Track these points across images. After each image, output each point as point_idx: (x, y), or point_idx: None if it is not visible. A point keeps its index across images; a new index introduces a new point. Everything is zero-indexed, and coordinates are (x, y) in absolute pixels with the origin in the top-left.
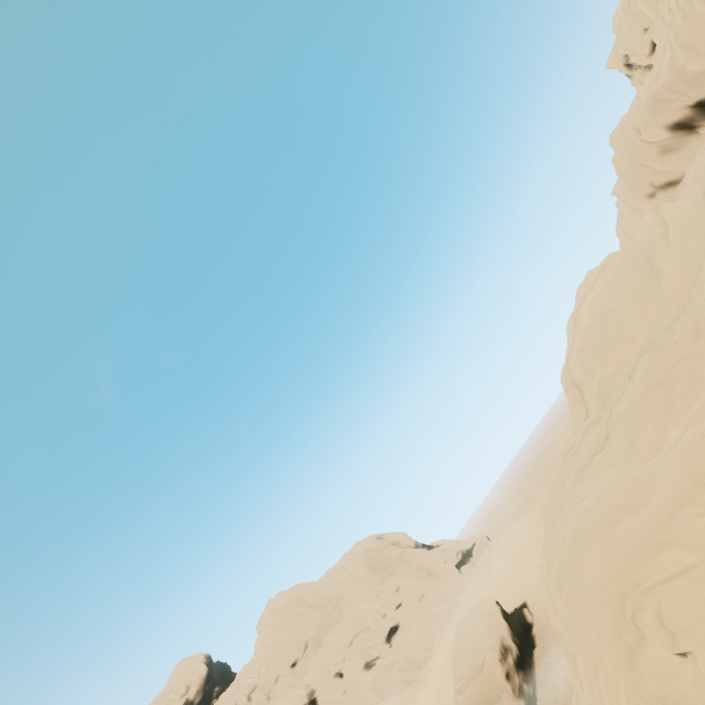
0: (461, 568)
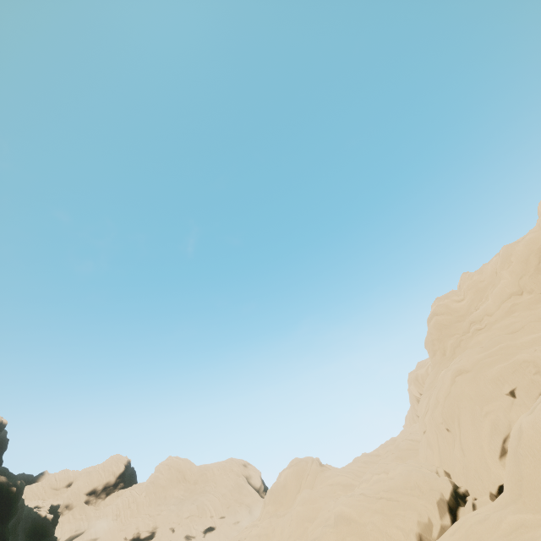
0: None
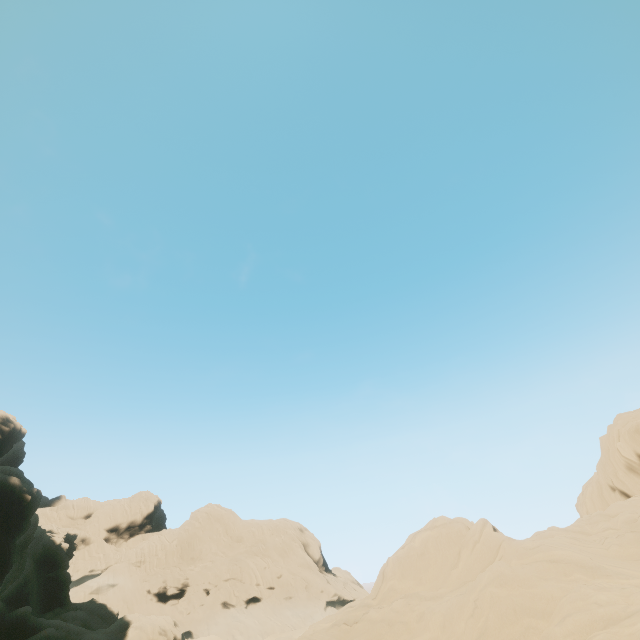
0: (328, 607)
